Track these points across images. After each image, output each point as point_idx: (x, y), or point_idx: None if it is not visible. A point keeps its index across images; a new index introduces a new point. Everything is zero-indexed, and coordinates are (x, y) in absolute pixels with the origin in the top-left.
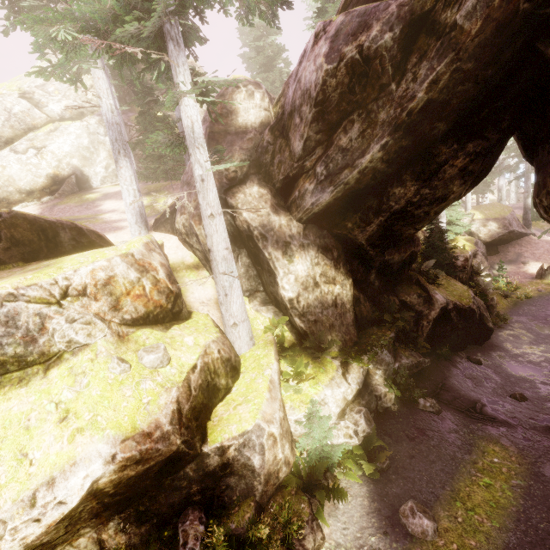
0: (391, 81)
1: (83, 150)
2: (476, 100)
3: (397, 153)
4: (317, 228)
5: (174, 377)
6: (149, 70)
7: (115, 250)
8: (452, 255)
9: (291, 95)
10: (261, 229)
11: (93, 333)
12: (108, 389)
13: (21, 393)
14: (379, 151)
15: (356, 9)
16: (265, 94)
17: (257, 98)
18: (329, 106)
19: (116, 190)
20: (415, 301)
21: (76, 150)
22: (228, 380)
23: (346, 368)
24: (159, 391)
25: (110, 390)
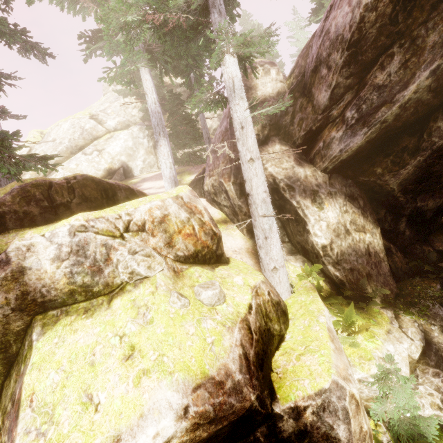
0: None
1: (129, 150)
2: None
3: None
4: (341, 177)
5: (233, 317)
6: (193, 43)
7: (167, 193)
8: None
9: (316, 51)
10: (287, 180)
11: (152, 265)
12: (171, 325)
13: (86, 324)
14: (427, 78)
15: None
16: (280, 70)
17: (273, 73)
18: (364, 45)
19: (151, 175)
20: None
21: (124, 150)
22: (280, 325)
23: (399, 321)
24: (221, 331)
25: (173, 326)
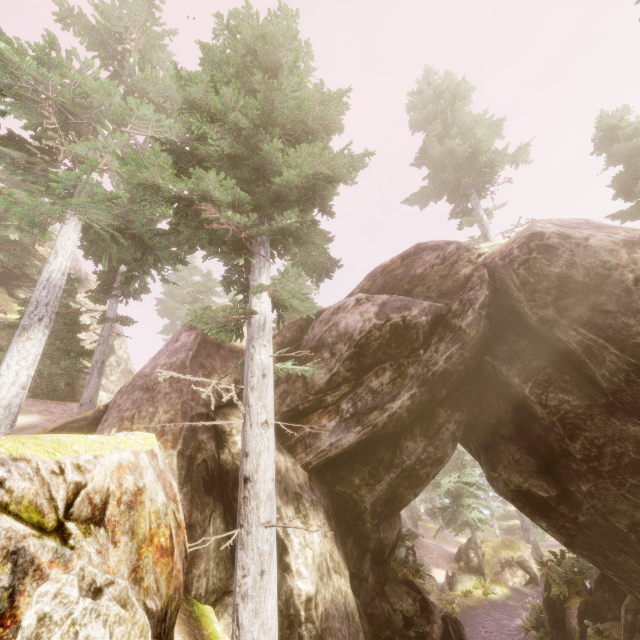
0: (420, 347)
1: None
2: (461, 380)
3: (417, 405)
4: (319, 480)
5: None
6: (222, 257)
7: (133, 440)
8: (406, 545)
9: (320, 334)
10: None
11: (130, 639)
12: None
13: None
14: (408, 399)
15: (397, 296)
16: None
17: None
18: (367, 351)
19: None
20: (412, 608)
21: None
22: None
23: None
24: None
25: None
